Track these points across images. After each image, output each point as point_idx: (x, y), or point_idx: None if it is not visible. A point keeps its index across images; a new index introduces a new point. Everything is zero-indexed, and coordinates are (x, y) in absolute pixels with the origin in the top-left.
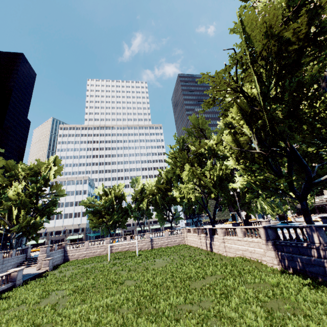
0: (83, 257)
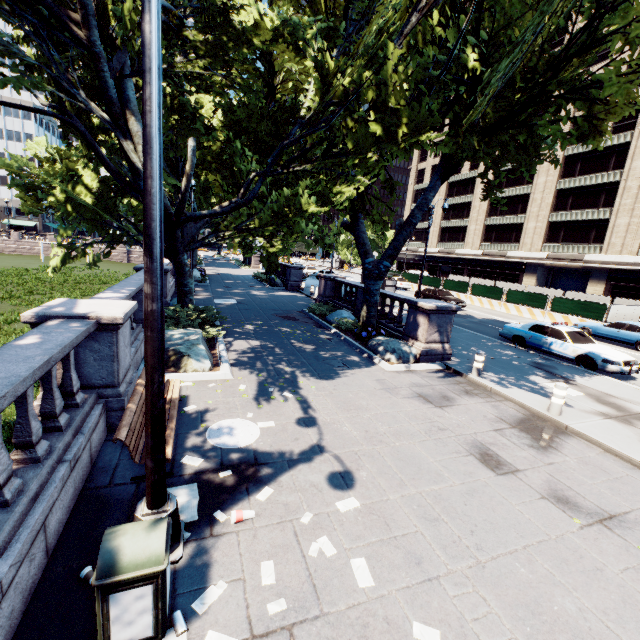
0: (11, 252)
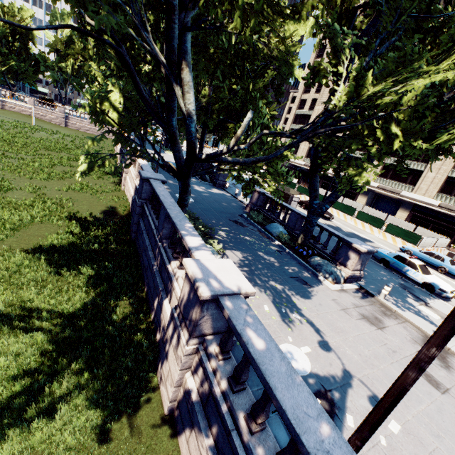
0: None
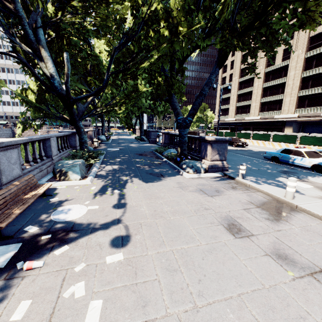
0: (27, 136)
